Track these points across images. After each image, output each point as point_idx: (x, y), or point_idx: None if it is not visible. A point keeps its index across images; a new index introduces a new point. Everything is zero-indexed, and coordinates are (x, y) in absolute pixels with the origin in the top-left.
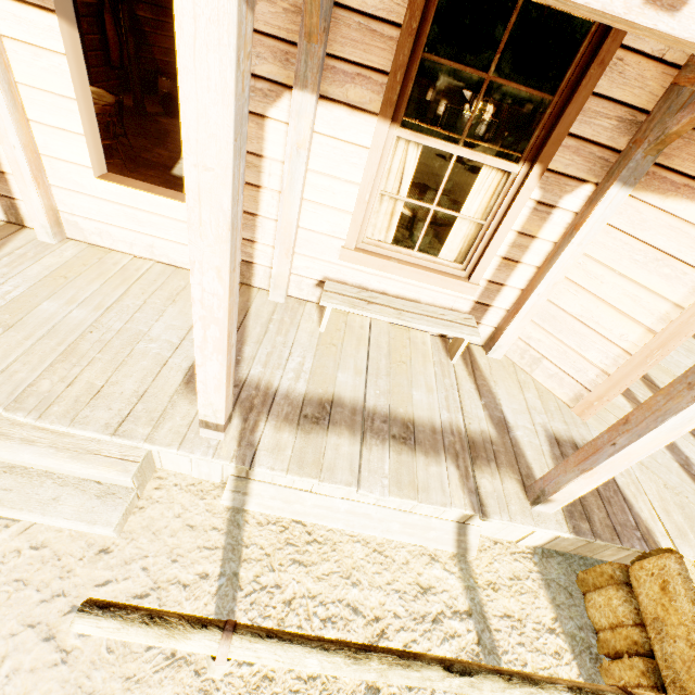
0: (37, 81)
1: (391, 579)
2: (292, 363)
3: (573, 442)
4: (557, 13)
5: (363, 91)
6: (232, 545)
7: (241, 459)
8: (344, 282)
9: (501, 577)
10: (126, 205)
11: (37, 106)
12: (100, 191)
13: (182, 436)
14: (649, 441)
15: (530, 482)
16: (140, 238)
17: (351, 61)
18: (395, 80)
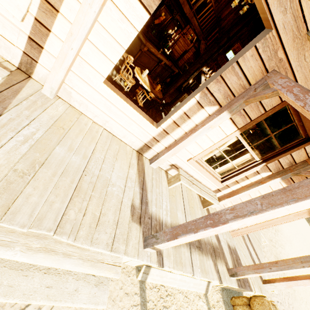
0: (110, 29)
1: (191, 309)
2: (164, 205)
3: (232, 247)
4: (295, 128)
5: (240, 120)
6: (143, 302)
7: (159, 263)
8: (181, 168)
9: (215, 301)
10: (109, 101)
11: (99, 37)
12: (100, 88)
13: (137, 250)
14: (282, 271)
15: (227, 266)
16: (103, 116)
17: (245, 110)
18: (252, 123)
